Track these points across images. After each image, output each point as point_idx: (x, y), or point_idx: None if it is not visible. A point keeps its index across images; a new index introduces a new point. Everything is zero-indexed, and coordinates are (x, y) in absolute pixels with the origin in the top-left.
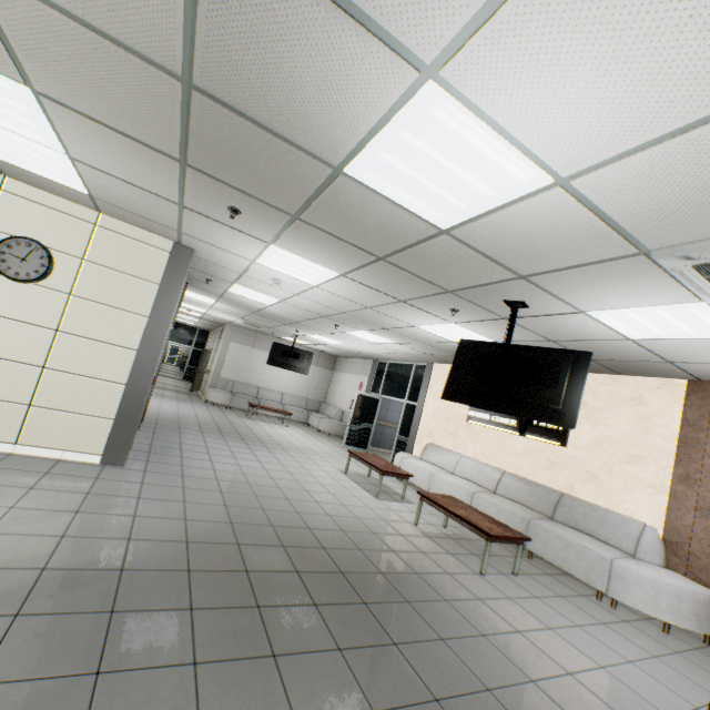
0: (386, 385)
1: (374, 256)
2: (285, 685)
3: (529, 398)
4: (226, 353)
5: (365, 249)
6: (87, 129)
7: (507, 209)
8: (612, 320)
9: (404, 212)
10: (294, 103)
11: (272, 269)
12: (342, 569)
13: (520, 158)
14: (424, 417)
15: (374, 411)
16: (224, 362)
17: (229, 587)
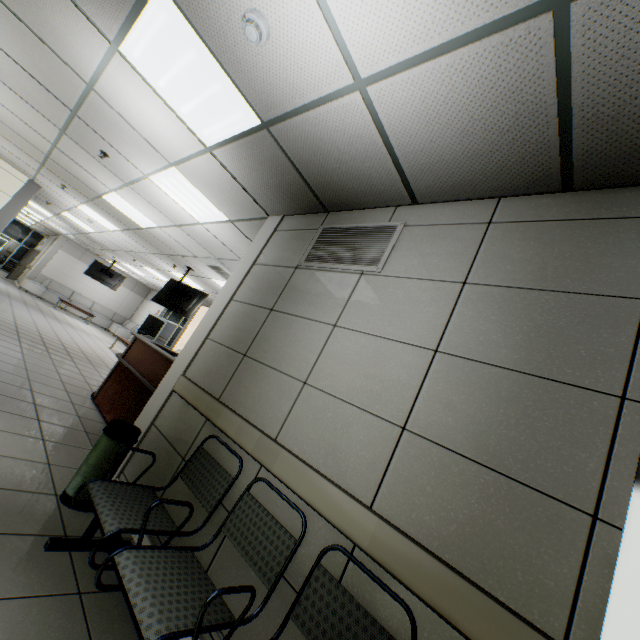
0: (173, 314)
1: (129, 228)
2: (22, 344)
3: (180, 305)
4: (53, 257)
5: (123, 223)
6: (2, 138)
7: (154, 229)
8: (221, 285)
9: (128, 217)
10: (82, 177)
11: (87, 214)
12: (68, 351)
13: (145, 217)
14: (183, 336)
15: (159, 329)
16: (49, 263)
17: (8, 329)
